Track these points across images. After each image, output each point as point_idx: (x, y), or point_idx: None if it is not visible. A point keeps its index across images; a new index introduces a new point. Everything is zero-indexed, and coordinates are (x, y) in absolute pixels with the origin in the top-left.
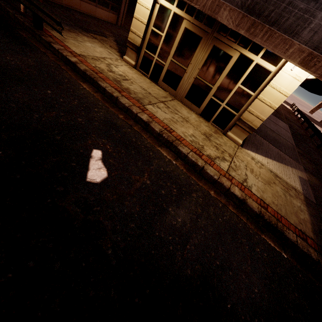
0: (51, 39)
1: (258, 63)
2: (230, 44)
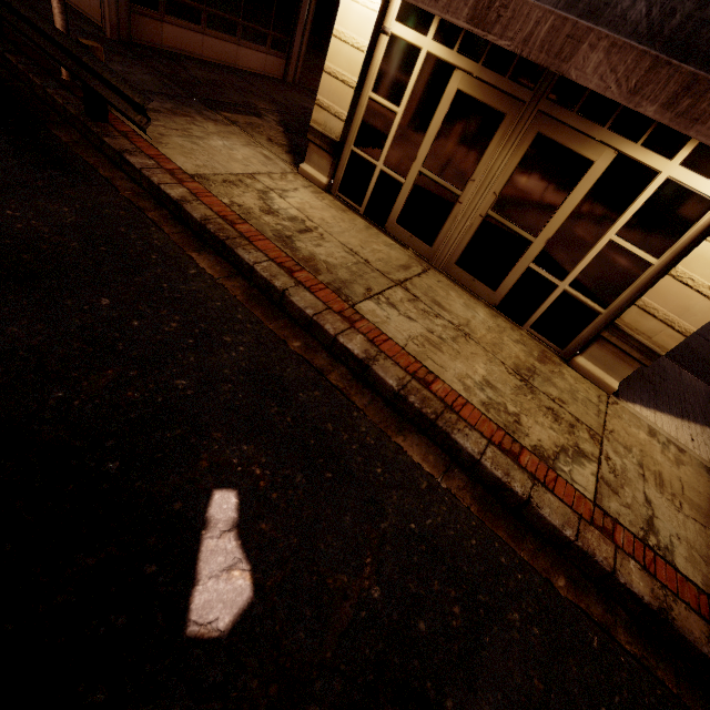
0: (126, 143)
1: (672, 178)
2: (587, 128)
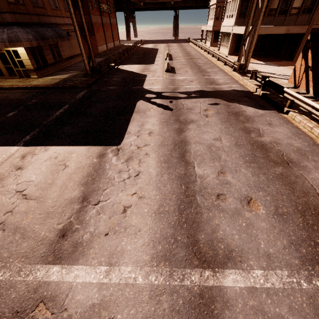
0: None
1: (11, 50)
2: None
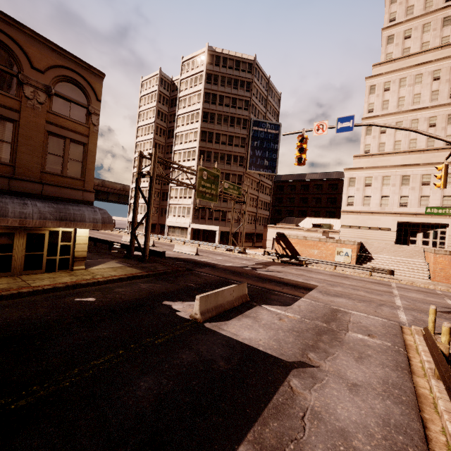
0: None
1: (63, 230)
2: (39, 228)
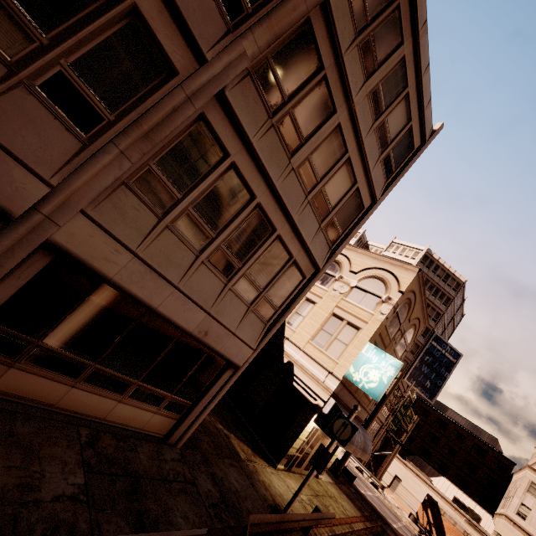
0: (310, 531)
1: None
2: None
